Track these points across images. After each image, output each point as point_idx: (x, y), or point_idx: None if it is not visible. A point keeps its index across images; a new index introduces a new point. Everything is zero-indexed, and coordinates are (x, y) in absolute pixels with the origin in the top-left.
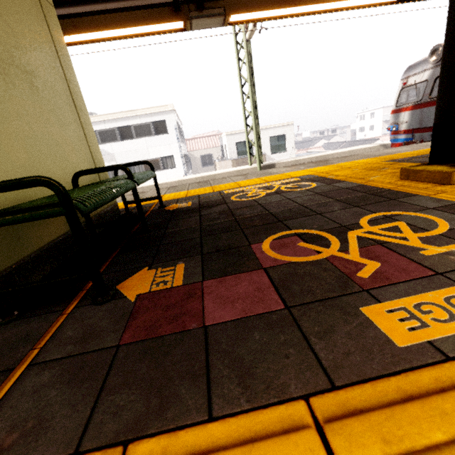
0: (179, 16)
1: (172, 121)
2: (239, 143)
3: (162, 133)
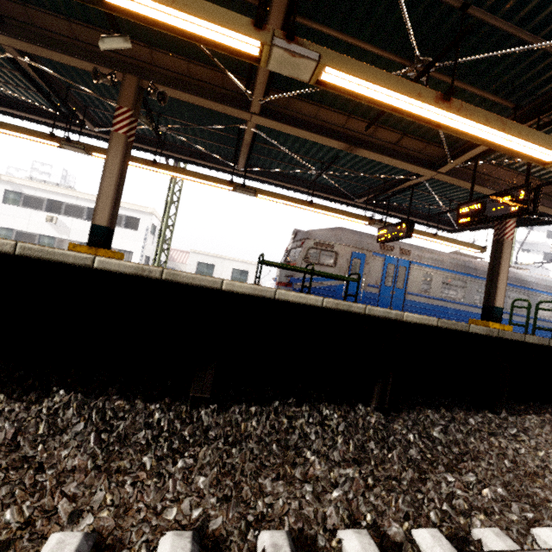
0: (53, 140)
1: (146, 222)
2: (201, 264)
3: (132, 228)
